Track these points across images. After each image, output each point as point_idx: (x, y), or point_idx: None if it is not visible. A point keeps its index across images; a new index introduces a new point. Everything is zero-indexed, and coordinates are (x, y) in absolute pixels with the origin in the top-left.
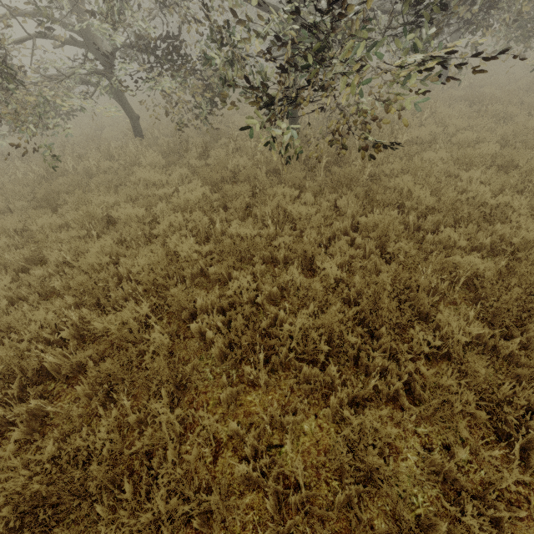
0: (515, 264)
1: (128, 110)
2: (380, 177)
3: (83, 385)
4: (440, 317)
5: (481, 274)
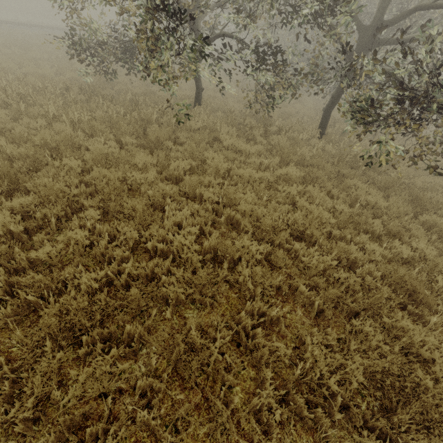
0: None
1: (198, 82)
2: (414, 188)
3: (288, 301)
4: None
5: None
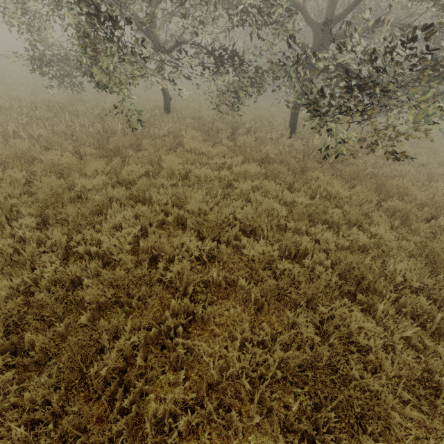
0: None
1: (165, 92)
2: (380, 177)
3: (229, 298)
4: None
5: None
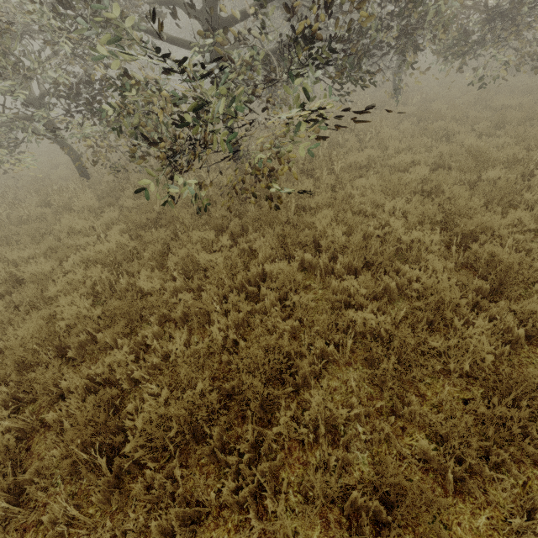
0: (417, 312)
1: (68, 151)
2: (302, 213)
3: None
4: (308, 396)
5: (377, 328)
